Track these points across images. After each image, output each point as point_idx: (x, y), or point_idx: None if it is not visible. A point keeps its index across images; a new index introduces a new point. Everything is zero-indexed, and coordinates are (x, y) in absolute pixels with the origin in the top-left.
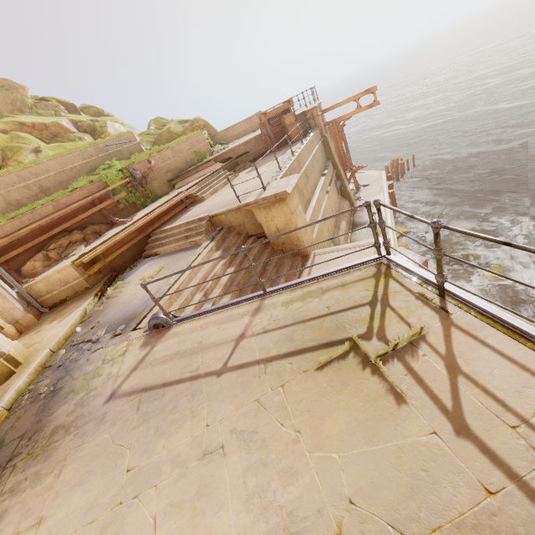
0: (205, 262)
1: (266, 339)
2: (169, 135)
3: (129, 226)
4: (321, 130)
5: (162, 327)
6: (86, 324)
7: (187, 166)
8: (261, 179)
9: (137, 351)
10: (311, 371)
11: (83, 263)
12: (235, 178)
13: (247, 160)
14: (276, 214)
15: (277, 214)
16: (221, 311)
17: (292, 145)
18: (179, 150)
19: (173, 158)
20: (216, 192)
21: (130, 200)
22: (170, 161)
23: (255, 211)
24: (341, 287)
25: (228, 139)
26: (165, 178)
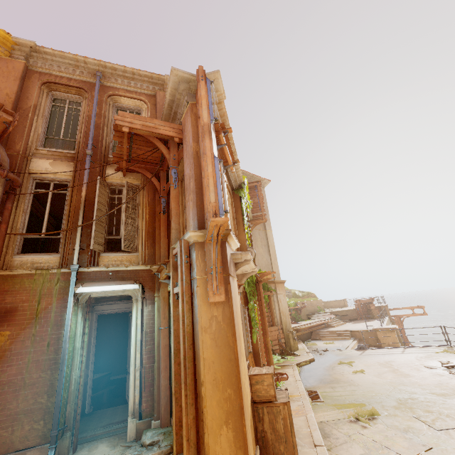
0: (386, 330)
1: (414, 351)
2: (295, 295)
3: (306, 324)
4: (390, 318)
5: (362, 349)
6: (310, 348)
7: (314, 311)
8: (380, 321)
9: (357, 351)
10: (433, 353)
11: (294, 330)
12: (345, 324)
13: (346, 319)
14: (388, 337)
15: (389, 337)
16: (388, 348)
17: (375, 319)
18: (312, 303)
19: (310, 305)
20: (339, 326)
21: (293, 316)
22: (308, 306)
23: (378, 333)
24: (435, 347)
25: (325, 306)
26: (306, 313)
